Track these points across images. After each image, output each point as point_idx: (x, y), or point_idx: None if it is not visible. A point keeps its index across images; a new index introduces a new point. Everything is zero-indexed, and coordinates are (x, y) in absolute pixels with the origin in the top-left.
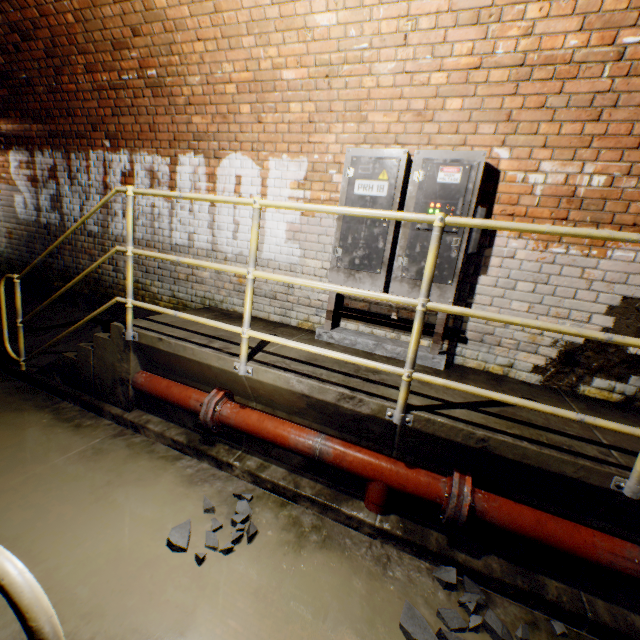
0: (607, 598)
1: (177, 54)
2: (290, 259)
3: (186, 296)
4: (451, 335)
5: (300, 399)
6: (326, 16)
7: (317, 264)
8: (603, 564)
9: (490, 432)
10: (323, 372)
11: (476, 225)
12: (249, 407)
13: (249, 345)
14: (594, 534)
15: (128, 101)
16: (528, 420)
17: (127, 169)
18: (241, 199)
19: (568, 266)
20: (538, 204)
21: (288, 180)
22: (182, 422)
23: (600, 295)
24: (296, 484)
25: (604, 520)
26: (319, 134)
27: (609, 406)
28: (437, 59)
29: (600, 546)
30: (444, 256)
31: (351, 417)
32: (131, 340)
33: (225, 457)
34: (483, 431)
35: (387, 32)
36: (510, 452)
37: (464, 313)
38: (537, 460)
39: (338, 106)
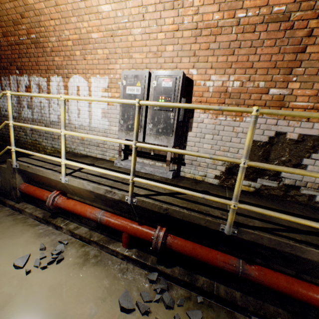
0: (227, 284)
1: (43, 26)
2: (104, 127)
3: (58, 146)
4: (178, 162)
5: (91, 193)
6: (106, 6)
7: (116, 129)
8: (220, 267)
9: (170, 205)
10: (104, 180)
11: (153, 104)
12: (71, 199)
13: (74, 168)
14: (218, 253)
15: (25, 50)
16: (196, 200)
17: (28, 84)
18: (55, 95)
19: (227, 126)
20: (211, 96)
21: (100, 87)
22: (43, 207)
23: (242, 140)
24: (91, 235)
25: (226, 247)
26: (112, 64)
27: (247, 193)
28: (159, 26)
29: (219, 259)
30: (168, 122)
31: (113, 201)
32: (16, 167)
33: (59, 224)
34: (167, 205)
35: (135, 14)
36: (178, 215)
37: (152, 147)
38: (189, 218)
39: (119, 50)
